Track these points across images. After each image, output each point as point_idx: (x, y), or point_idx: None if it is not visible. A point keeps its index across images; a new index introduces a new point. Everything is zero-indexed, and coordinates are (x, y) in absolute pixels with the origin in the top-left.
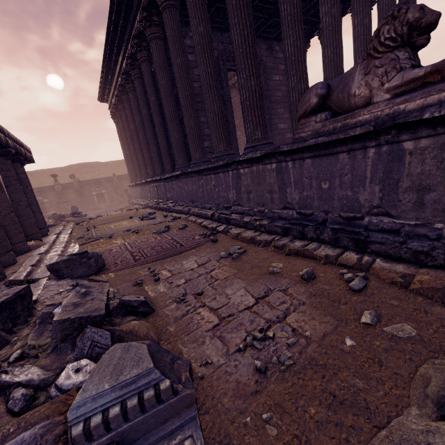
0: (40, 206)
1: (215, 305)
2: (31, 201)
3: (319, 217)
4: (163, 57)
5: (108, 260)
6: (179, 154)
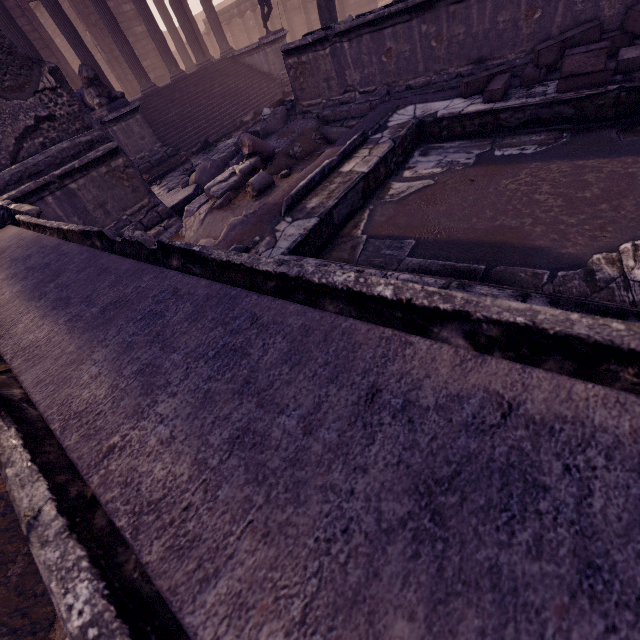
0: None
1: None
2: None
3: None
4: None
5: None
6: None
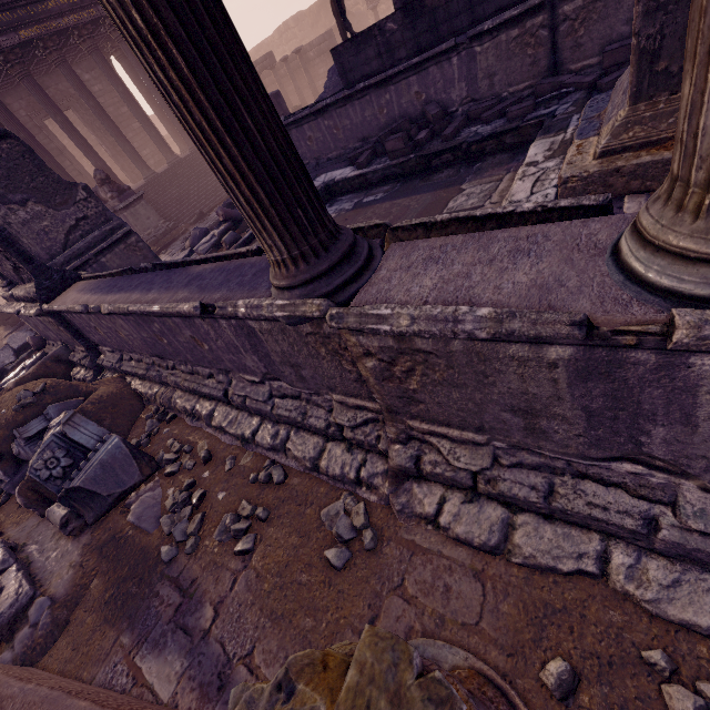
0: None
1: None
2: None
3: None
4: None
5: None
6: None
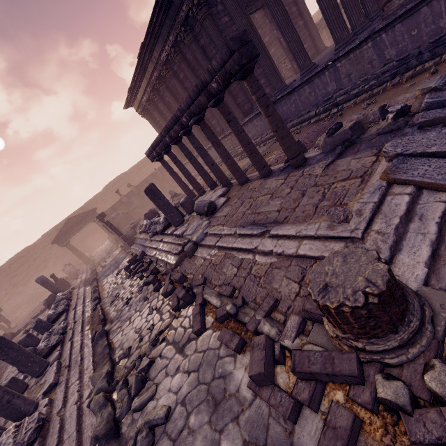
0: (127, 215)
1: (403, 102)
2: (189, 172)
3: (414, 53)
4: (217, 28)
5: None
6: None
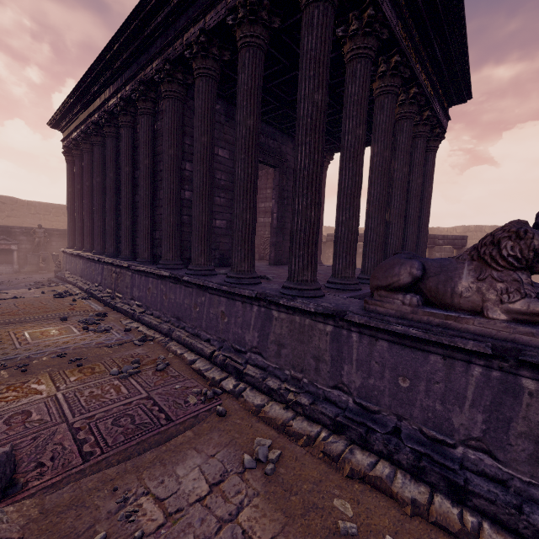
0: None
1: None
2: None
3: (389, 421)
4: (179, 122)
5: (23, 450)
6: (171, 245)
